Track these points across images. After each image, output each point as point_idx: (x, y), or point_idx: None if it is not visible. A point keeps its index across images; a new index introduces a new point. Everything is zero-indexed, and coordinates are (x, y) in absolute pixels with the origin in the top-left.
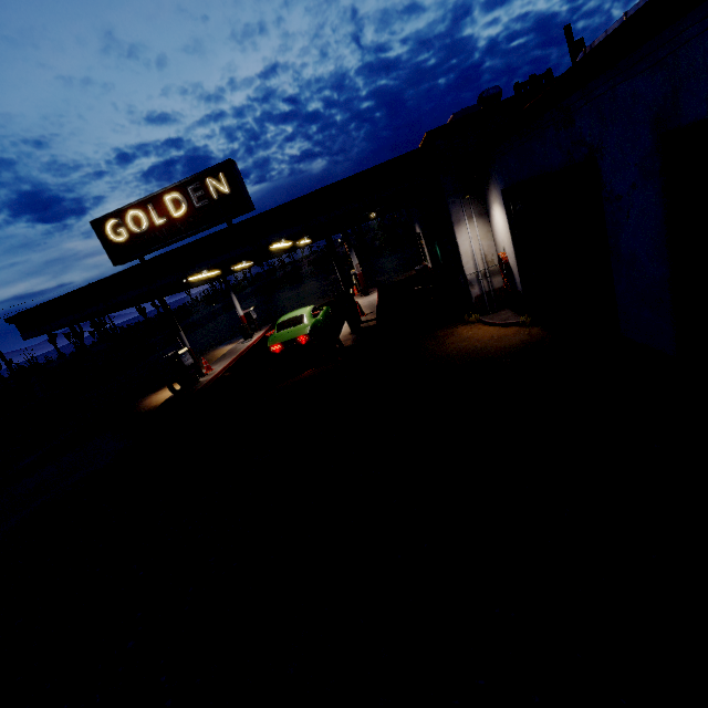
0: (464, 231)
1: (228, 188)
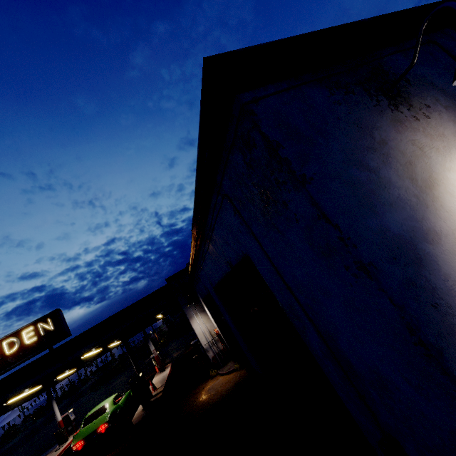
0: (195, 321)
1: (53, 326)
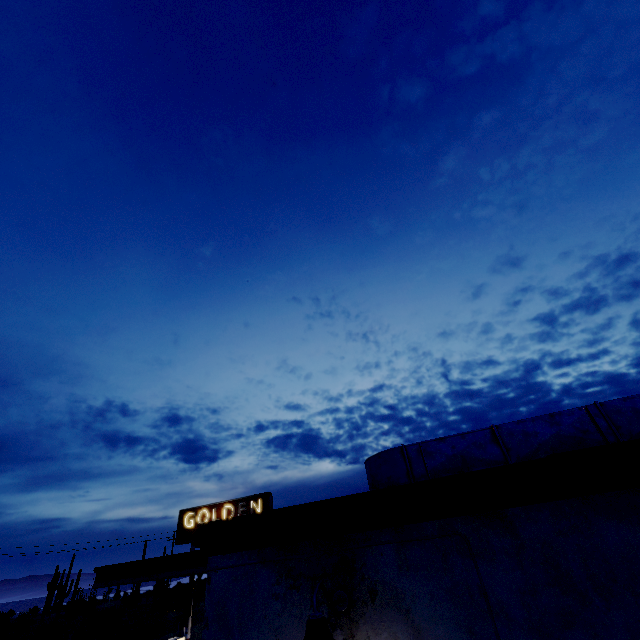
0: None
1: (261, 509)
